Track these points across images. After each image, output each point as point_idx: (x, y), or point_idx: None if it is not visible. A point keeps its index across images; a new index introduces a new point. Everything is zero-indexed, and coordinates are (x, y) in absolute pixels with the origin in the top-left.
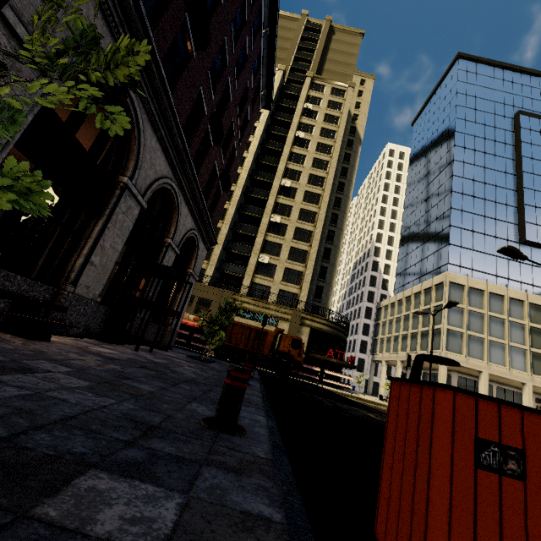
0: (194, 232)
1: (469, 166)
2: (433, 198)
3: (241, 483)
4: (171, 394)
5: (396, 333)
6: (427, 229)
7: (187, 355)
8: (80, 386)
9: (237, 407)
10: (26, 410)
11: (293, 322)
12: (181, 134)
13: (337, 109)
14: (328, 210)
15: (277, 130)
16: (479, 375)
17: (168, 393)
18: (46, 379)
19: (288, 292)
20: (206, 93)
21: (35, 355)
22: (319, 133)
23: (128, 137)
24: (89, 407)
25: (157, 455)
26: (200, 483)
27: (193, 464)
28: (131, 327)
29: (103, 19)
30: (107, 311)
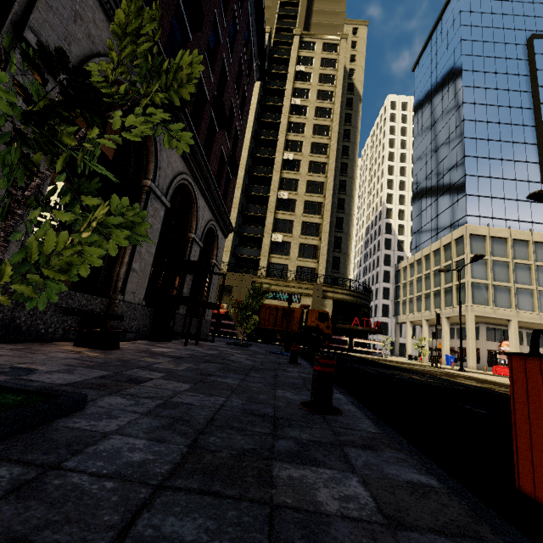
0: (213, 223)
1: (481, 106)
2: (444, 148)
3: (382, 458)
4: (253, 384)
5: (418, 293)
6: (440, 182)
7: (226, 342)
8: (187, 389)
9: (330, 390)
10: (177, 418)
11: (315, 296)
12: (191, 126)
13: (332, 66)
14: (335, 177)
15: (271, 100)
16: (508, 324)
17: (251, 384)
18: (158, 387)
19: (306, 267)
20: (206, 76)
21: (124, 365)
22: (315, 96)
23: (144, 139)
24: (213, 408)
25: (302, 442)
26: (355, 462)
27: (334, 446)
28: (174, 324)
29: (107, 21)
30: (151, 312)
